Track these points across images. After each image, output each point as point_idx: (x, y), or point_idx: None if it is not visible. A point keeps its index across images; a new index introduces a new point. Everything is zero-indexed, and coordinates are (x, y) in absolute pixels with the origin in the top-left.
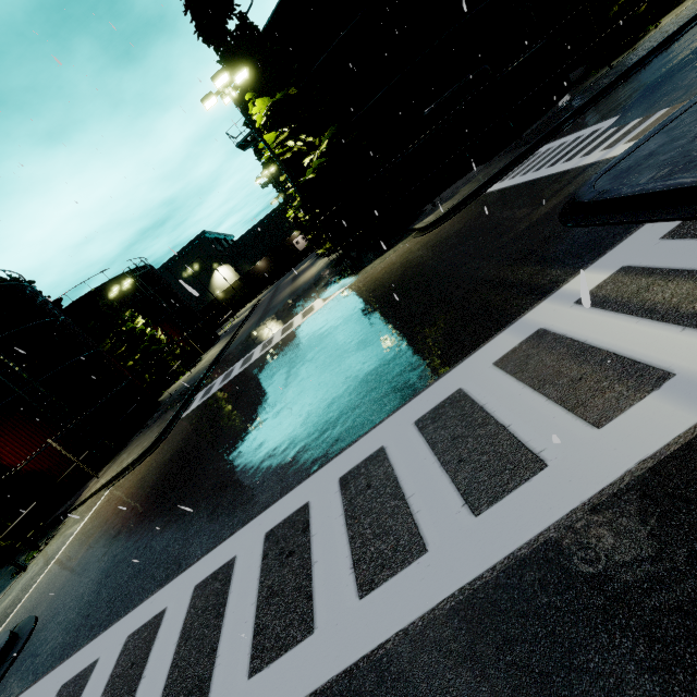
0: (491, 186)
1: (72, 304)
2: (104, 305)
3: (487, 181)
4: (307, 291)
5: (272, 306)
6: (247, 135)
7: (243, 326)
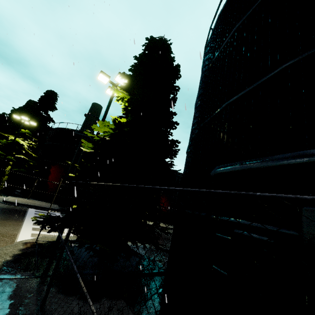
0: None
1: None
2: None
3: None
4: None
5: None
6: None
7: None
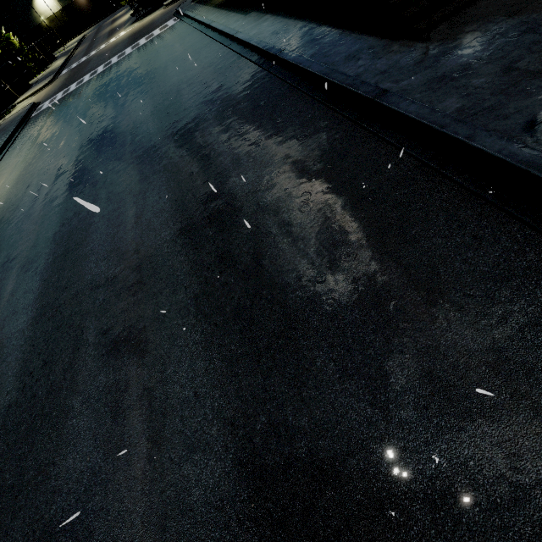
0: None
1: None
2: None
3: None
4: (119, 29)
5: (98, 37)
6: None
7: (77, 49)
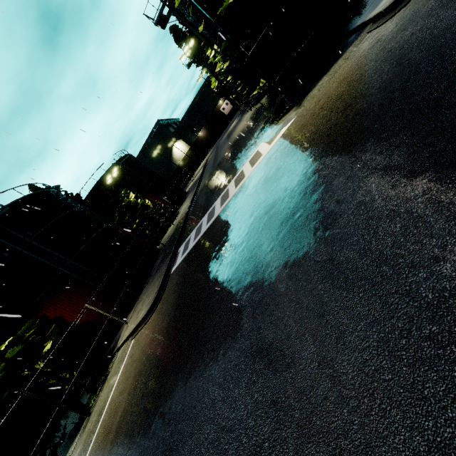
0: None
1: (88, 194)
2: (106, 190)
3: None
4: (245, 140)
5: (218, 162)
6: (161, 9)
7: (200, 182)
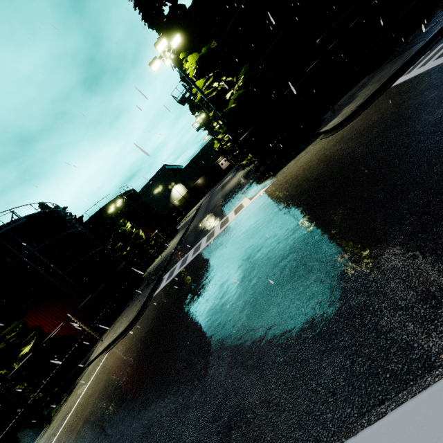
0: (396, 80)
1: (89, 218)
2: (107, 217)
3: (390, 77)
4: (234, 194)
5: (210, 207)
6: (184, 93)
7: (192, 222)
